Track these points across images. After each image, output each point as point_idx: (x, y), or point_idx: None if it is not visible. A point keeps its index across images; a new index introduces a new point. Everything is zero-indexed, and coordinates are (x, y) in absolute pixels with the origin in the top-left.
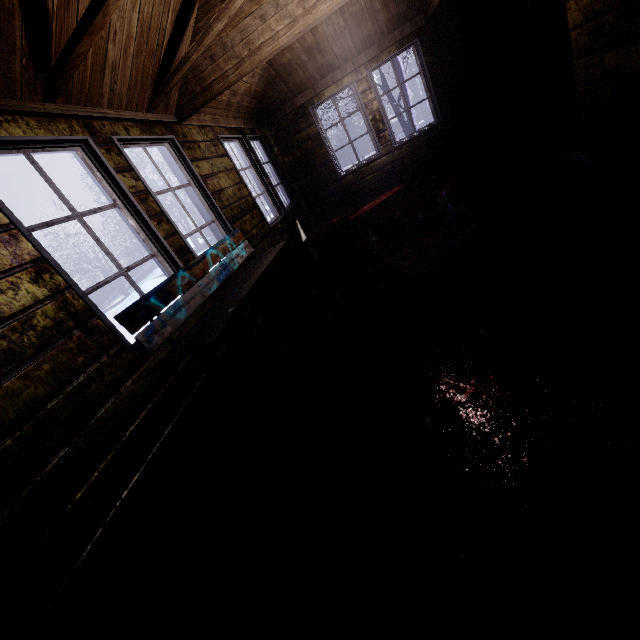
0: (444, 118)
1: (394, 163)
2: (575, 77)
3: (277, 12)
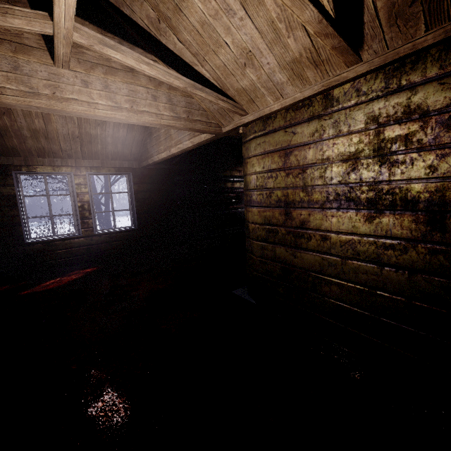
0: (139, 227)
1: (91, 246)
2: (248, 247)
3: (13, 72)
